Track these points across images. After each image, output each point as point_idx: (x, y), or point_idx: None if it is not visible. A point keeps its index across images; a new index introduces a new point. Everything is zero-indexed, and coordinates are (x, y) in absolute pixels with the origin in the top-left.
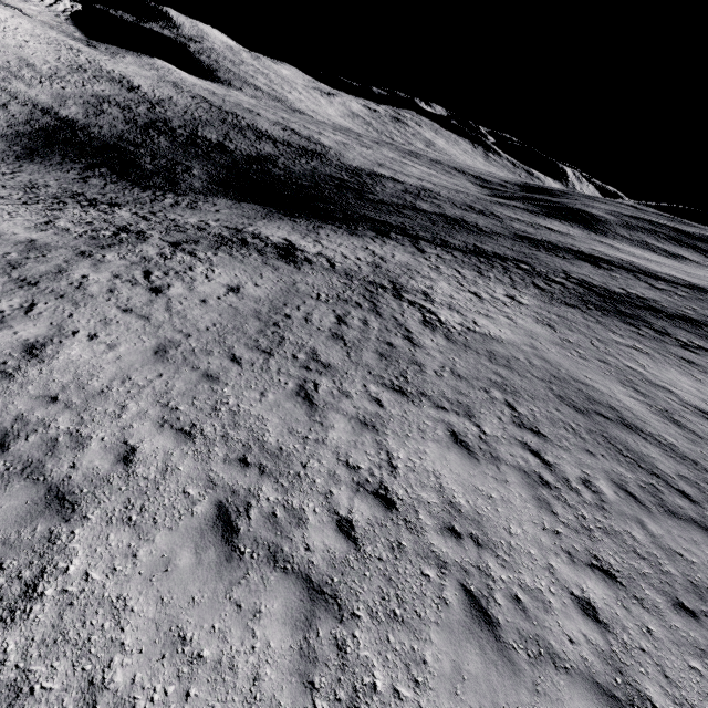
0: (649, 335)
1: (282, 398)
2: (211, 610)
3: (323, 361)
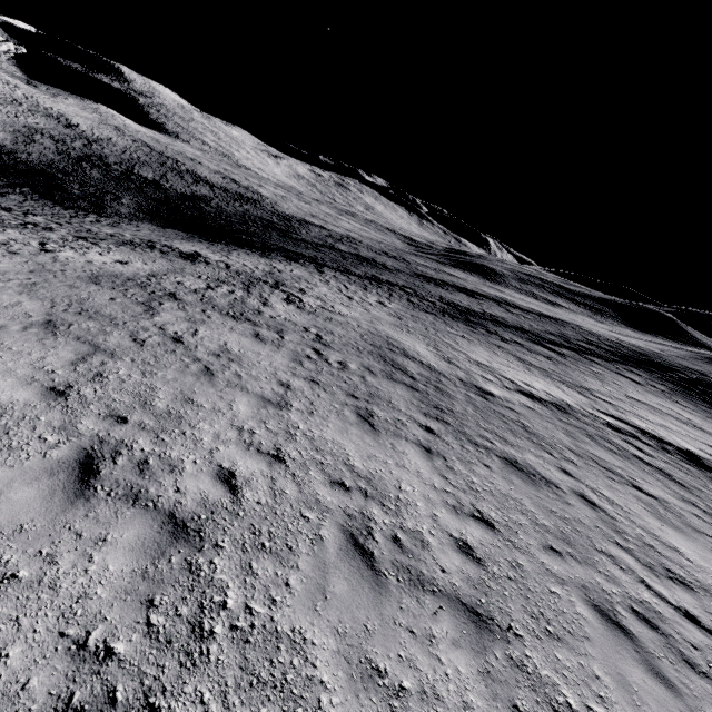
0: (481, 333)
1: (128, 302)
2: (25, 341)
3: (177, 298)
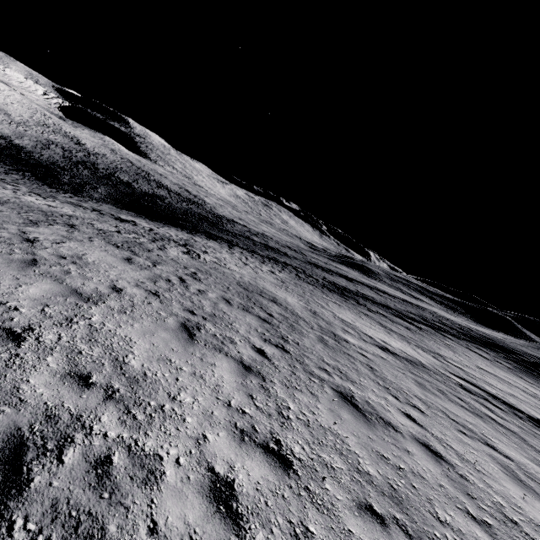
0: (351, 303)
1: (14, 216)
2: None
3: (74, 227)
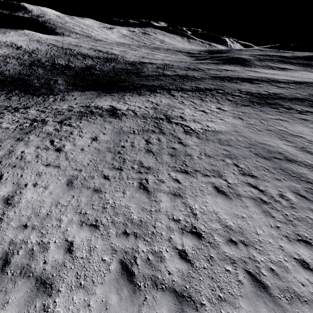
0: (284, 111)
1: (133, 192)
2: None
3: (146, 166)
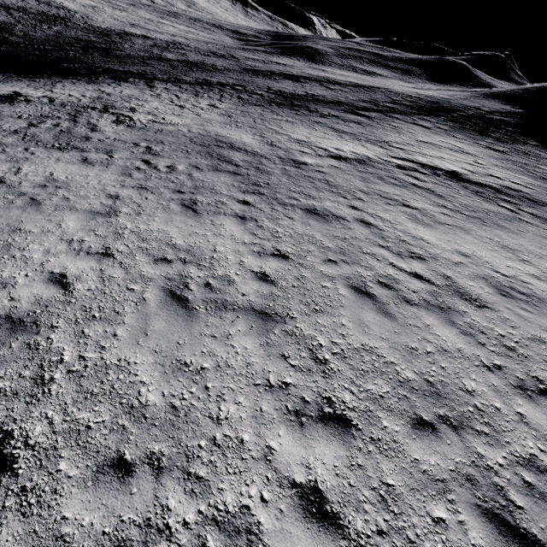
0: (303, 114)
1: None
2: None
3: None
